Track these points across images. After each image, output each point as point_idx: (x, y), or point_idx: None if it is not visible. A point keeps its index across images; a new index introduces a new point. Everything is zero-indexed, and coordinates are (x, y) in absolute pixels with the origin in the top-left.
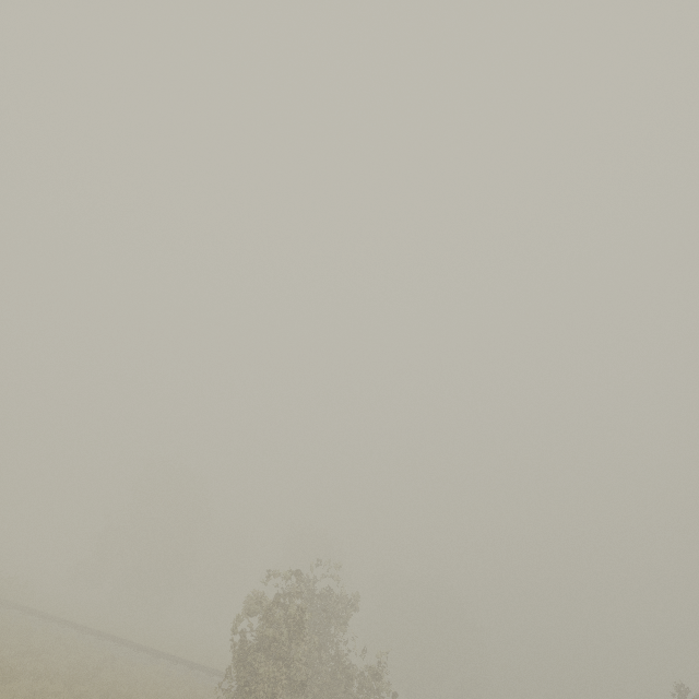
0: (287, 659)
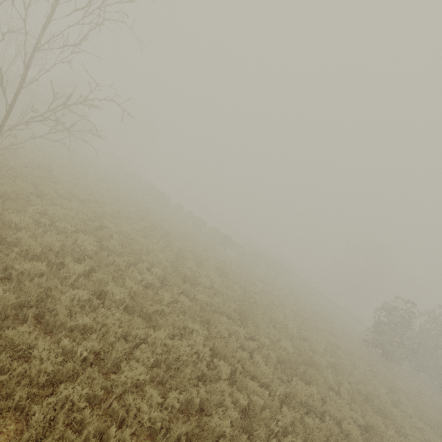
0: (404, 336)
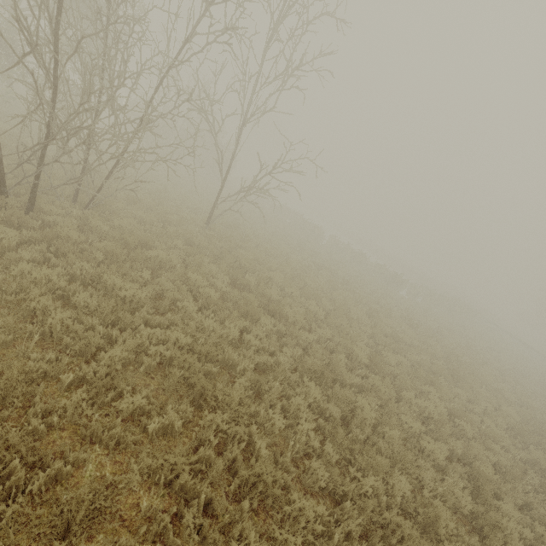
0: None
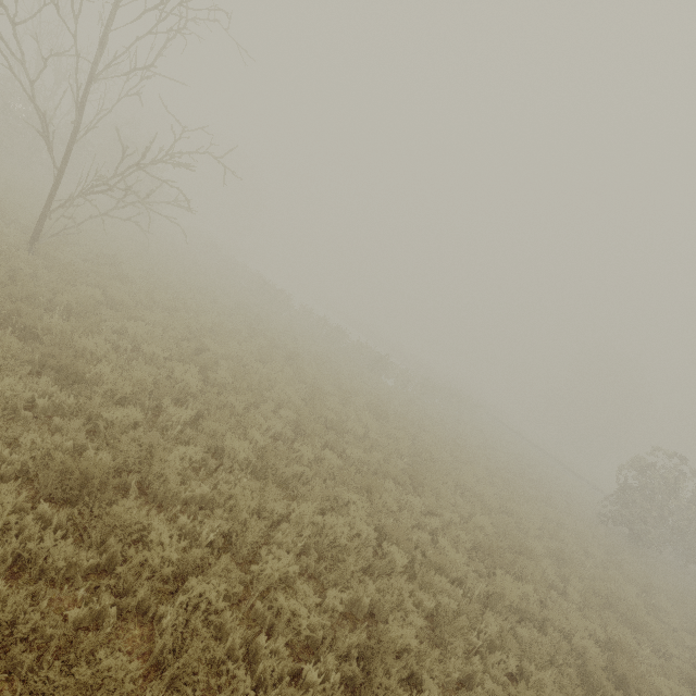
0: (666, 509)
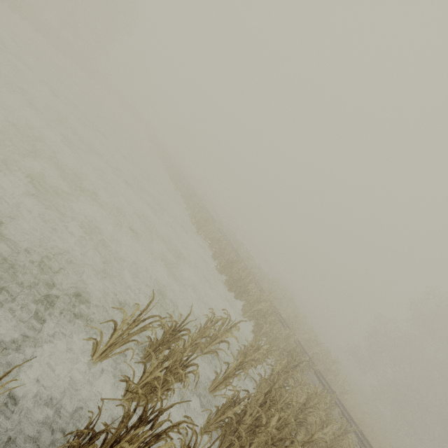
0: None
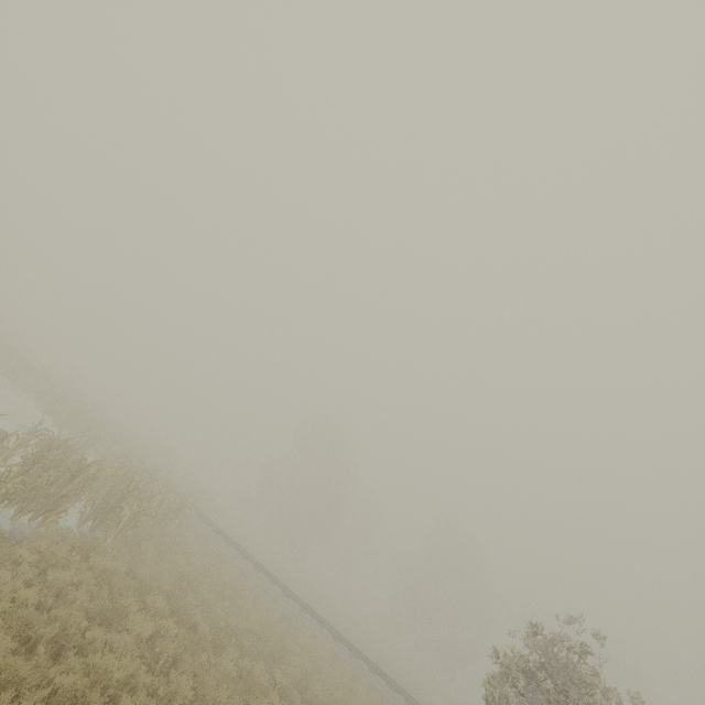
0: None
